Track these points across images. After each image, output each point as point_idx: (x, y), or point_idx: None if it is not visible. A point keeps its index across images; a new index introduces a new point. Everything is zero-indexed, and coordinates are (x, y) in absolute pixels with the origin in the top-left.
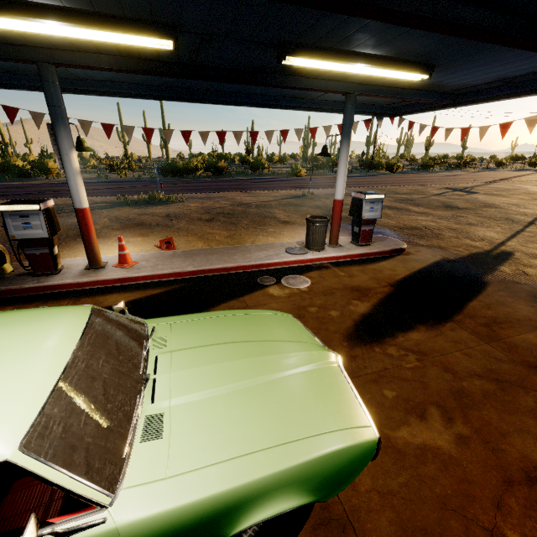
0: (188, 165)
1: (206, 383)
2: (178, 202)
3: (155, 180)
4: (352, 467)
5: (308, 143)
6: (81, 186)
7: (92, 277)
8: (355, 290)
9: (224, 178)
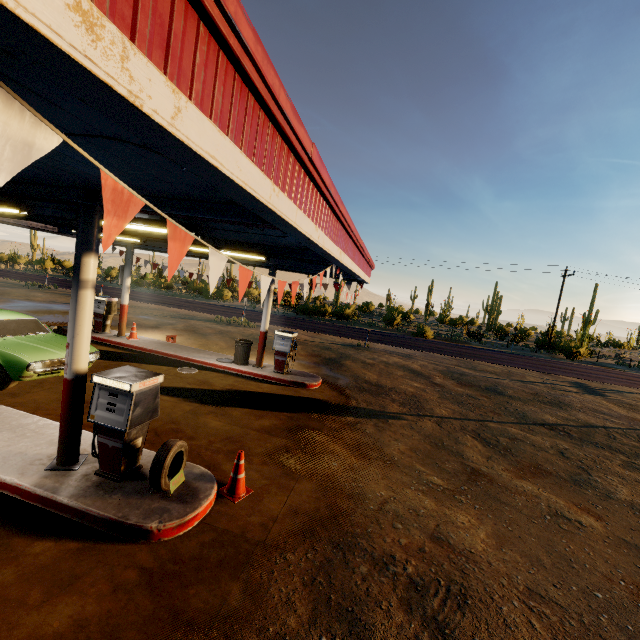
0: (318, 308)
1: (25, 340)
2: (247, 327)
3: (281, 315)
4: (16, 364)
5: (492, 310)
6: (127, 294)
7: (109, 338)
8: (202, 382)
9: (343, 324)
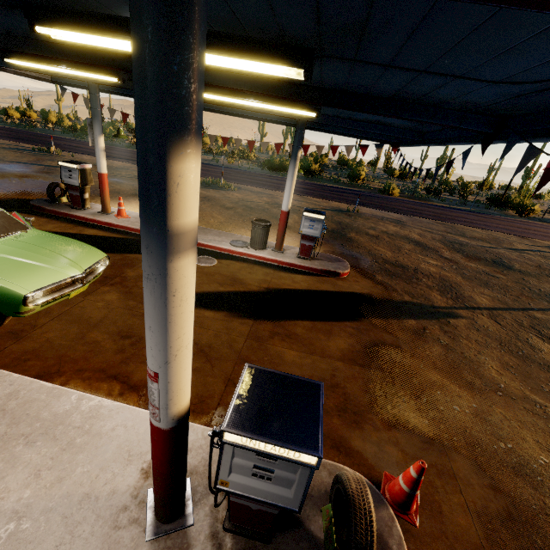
0: (284, 163)
1: (1, 251)
2: (229, 190)
3: (248, 171)
4: (5, 298)
5: (441, 163)
6: (103, 159)
7: (95, 217)
8: (232, 280)
9: (311, 181)
